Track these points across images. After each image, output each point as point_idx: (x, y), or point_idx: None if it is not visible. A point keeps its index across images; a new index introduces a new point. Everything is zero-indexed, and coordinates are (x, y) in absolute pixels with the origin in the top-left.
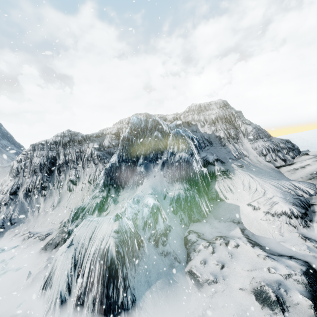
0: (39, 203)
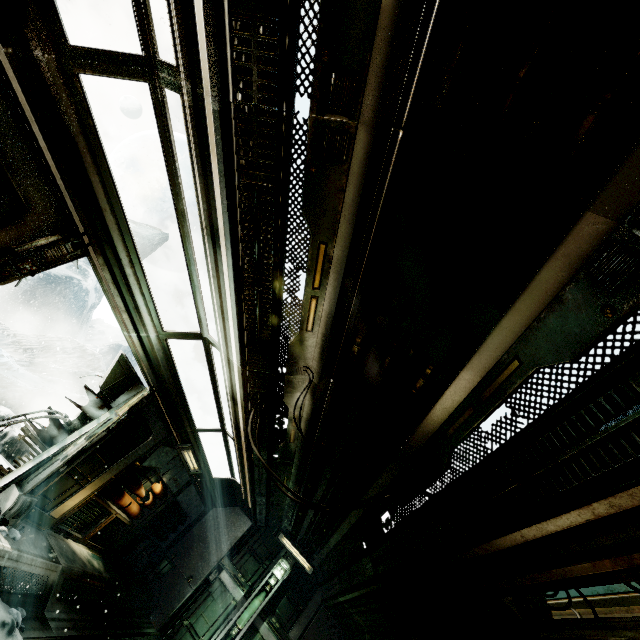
0: (6, 349)
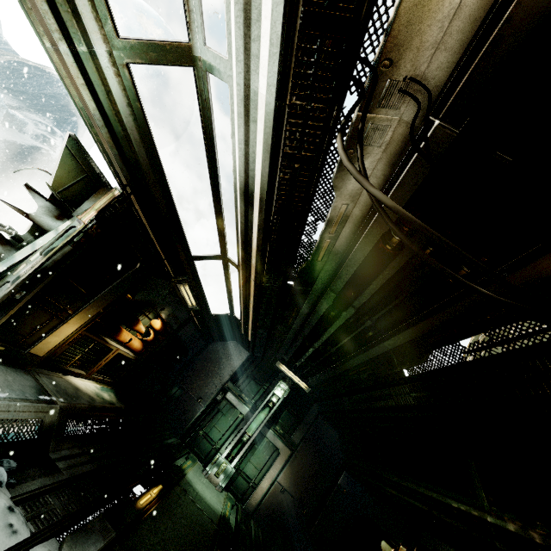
0: None
